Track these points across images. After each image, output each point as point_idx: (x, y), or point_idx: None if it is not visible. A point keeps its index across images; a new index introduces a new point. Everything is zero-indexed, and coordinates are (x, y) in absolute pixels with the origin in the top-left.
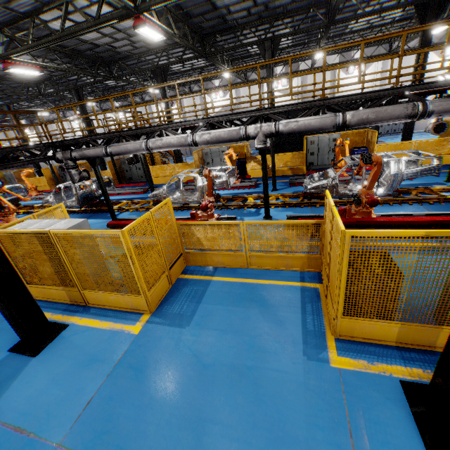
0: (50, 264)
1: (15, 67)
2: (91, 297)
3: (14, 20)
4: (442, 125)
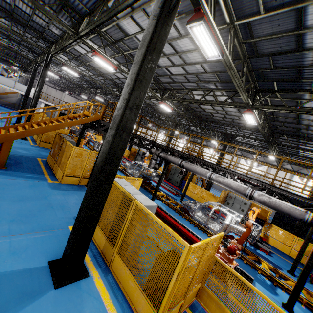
0: (115, 217)
1: (164, 104)
2: (117, 264)
3: (180, 89)
4: None
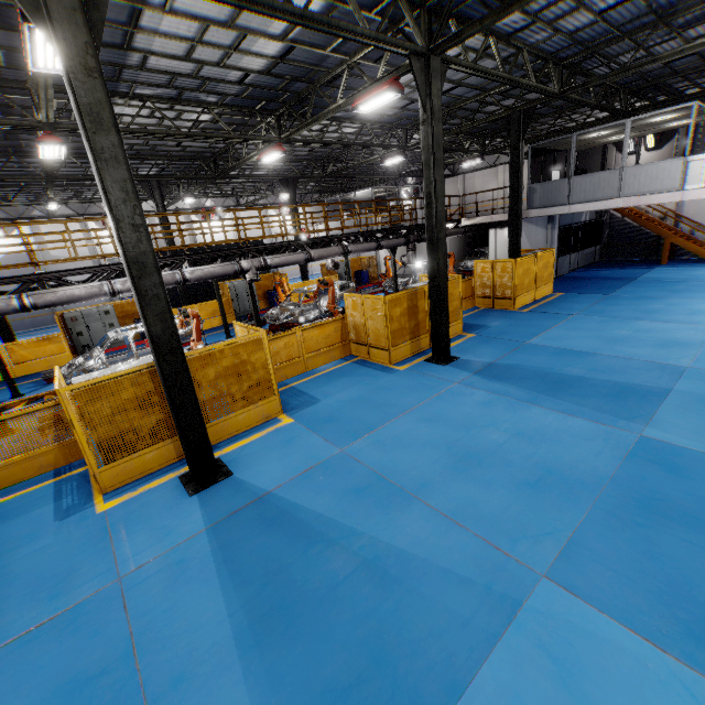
0: (161, 407)
1: None
2: (214, 431)
3: None
4: (337, 264)
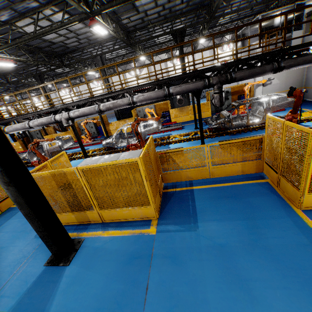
0: None
1: None
2: None
3: None
4: (182, 100)
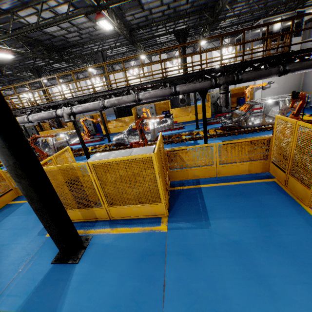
0: None
1: None
2: None
3: None
4: (184, 99)
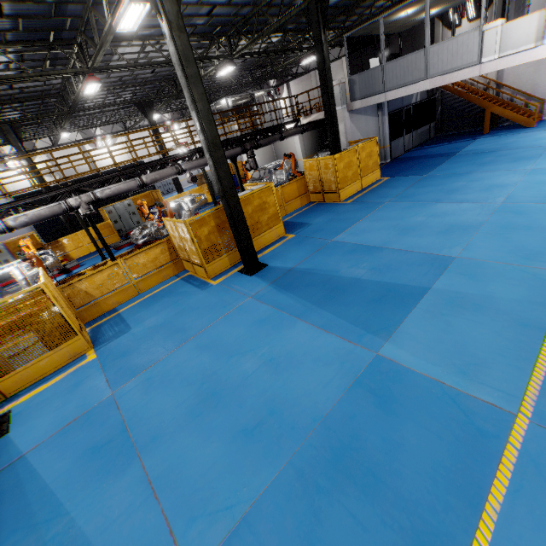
0: None
1: None
2: (13, 382)
3: None
4: (195, 177)
